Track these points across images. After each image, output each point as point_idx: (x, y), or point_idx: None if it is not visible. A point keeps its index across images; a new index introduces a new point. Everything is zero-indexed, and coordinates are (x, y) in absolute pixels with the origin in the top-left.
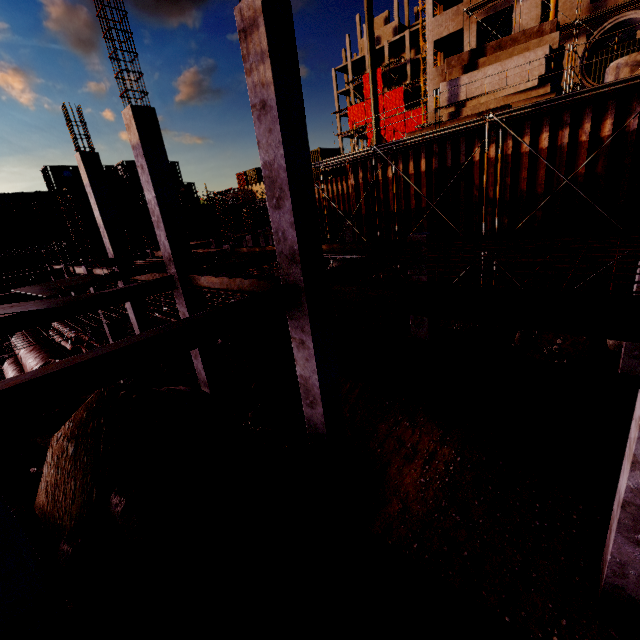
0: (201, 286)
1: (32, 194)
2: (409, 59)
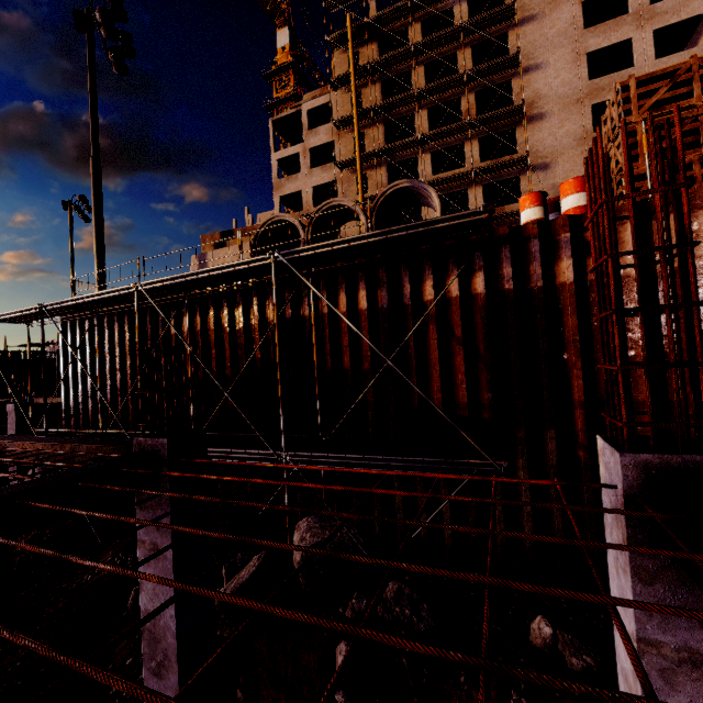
0: None
1: None
2: None
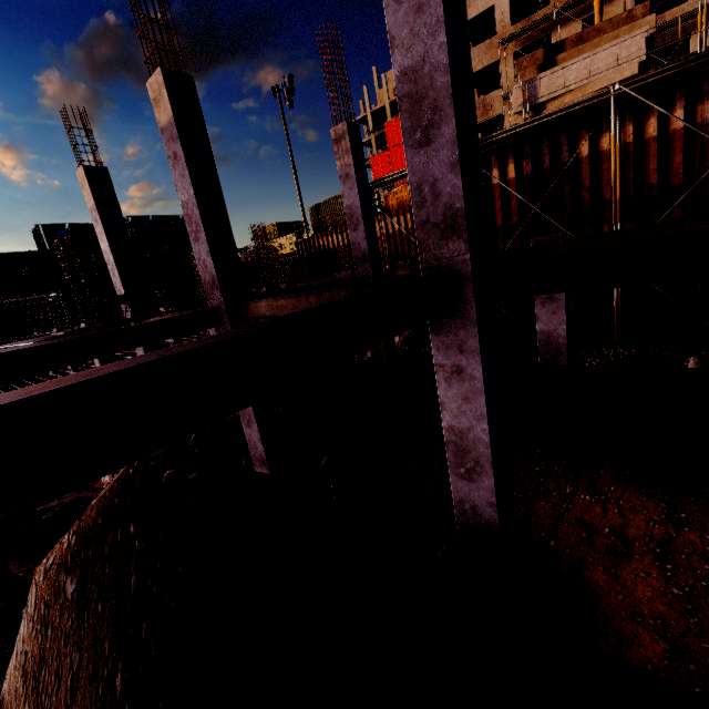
0: (260, 317)
1: (20, 254)
2: None
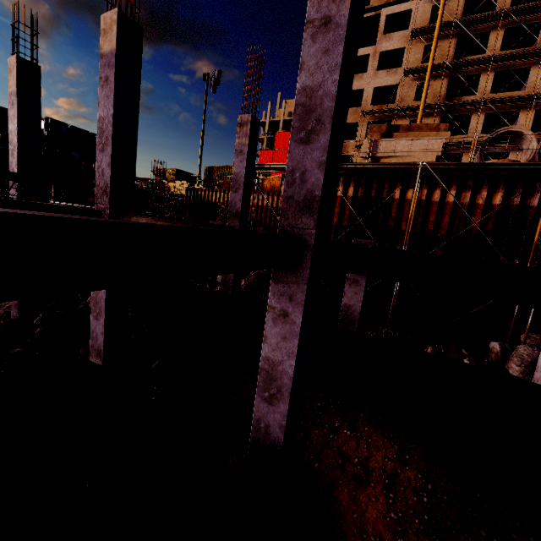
0: None
1: None
2: None
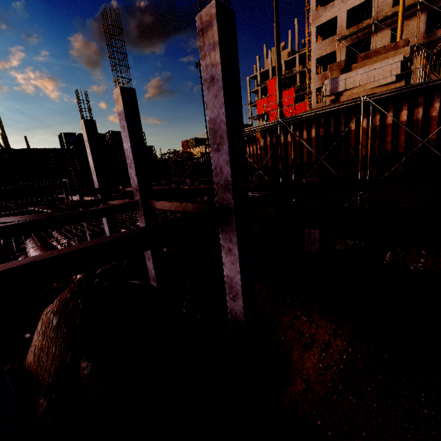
0: (156, 208)
1: (50, 149)
2: (298, 71)
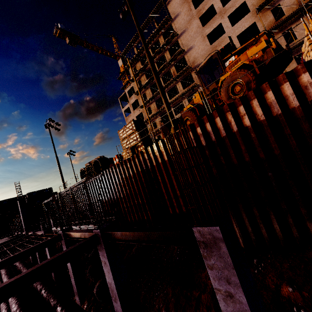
0: None
1: None
2: None
